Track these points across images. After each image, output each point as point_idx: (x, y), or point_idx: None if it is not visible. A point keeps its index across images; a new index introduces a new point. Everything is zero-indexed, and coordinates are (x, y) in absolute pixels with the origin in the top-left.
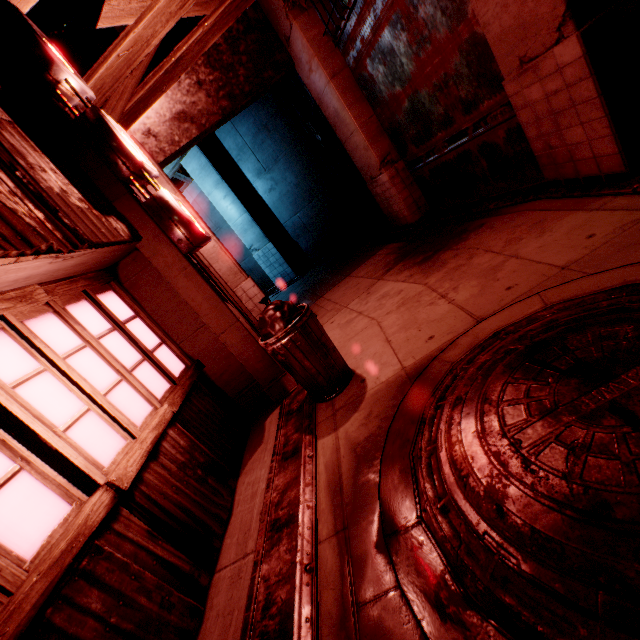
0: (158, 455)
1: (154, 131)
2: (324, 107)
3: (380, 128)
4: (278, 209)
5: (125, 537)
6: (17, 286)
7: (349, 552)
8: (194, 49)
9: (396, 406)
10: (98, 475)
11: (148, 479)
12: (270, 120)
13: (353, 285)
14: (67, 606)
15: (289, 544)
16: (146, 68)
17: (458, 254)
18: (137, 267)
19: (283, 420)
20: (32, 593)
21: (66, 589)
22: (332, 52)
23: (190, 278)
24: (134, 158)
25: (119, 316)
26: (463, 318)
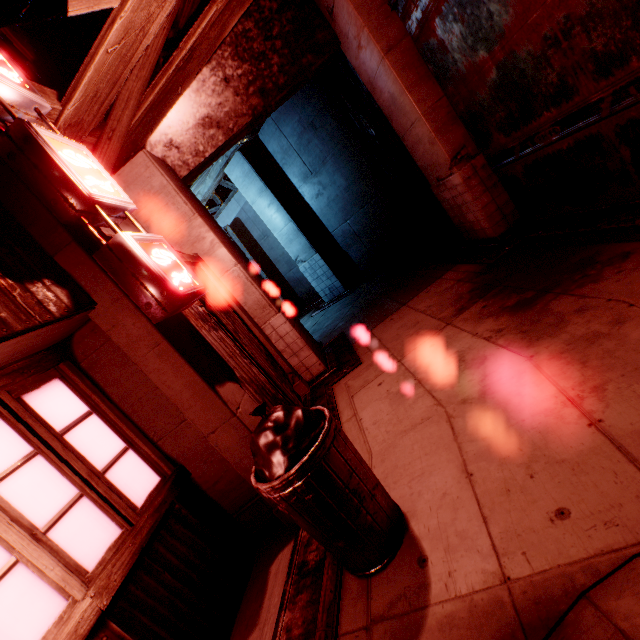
0: None
1: (176, 141)
2: (377, 93)
3: (452, 113)
4: (326, 216)
5: None
6: None
7: None
8: (209, 35)
9: None
10: None
11: None
12: (317, 116)
13: (410, 323)
14: None
15: None
16: (154, 66)
17: (587, 308)
18: (97, 340)
19: (292, 583)
20: None
21: None
22: (387, 18)
23: (164, 357)
24: (78, 191)
25: (56, 422)
26: (639, 490)
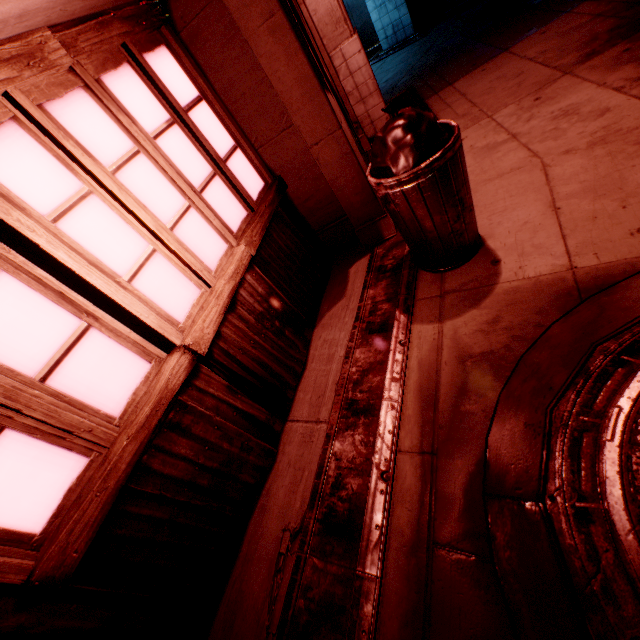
0: (235, 305)
1: None
2: None
3: None
4: None
5: (206, 393)
6: (12, 32)
7: (434, 483)
8: None
9: (542, 327)
10: (173, 335)
11: (226, 334)
12: None
13: (511, 74)
14: (160, 453)
15: (365, 437)
16: None
17: None
18: None
19: (372, 277)
20: (125, 454)
21: (157, 440)
22: None
23: (278, 37)
24: None
25: (178, 97)
26: None
